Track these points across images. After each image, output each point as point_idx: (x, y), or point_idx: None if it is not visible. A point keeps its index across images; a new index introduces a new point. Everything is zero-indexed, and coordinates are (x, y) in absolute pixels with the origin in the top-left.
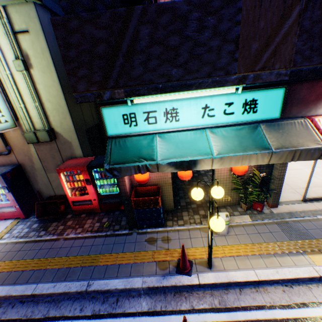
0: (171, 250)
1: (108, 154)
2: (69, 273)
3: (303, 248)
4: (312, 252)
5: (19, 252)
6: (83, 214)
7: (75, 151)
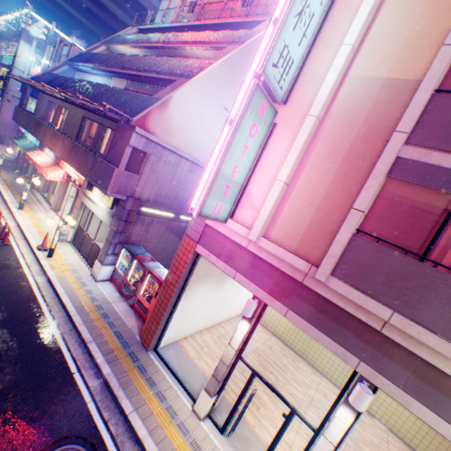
0: (4, 171)
1: (19, 137)
2: None
3: (10, 185)
4: (8, 185)
5: None
6: None
7: None
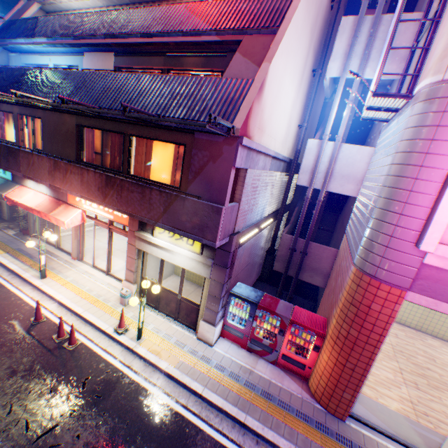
0: None
1: None
2: None
3: None
4: None
5: None
6: None
7: None
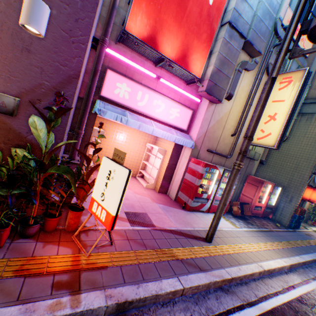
0: None
1: None
2: (312, 248)
3: None
4: None
5: (270, 237)
6: (252, 217)
7: (252, 170)
